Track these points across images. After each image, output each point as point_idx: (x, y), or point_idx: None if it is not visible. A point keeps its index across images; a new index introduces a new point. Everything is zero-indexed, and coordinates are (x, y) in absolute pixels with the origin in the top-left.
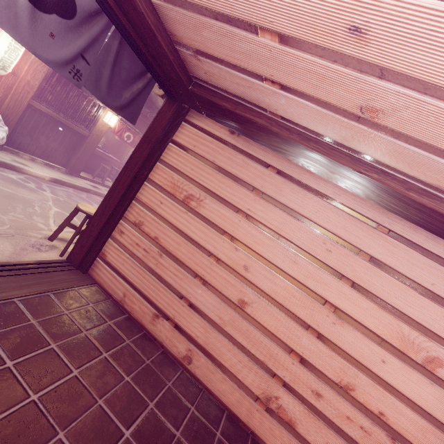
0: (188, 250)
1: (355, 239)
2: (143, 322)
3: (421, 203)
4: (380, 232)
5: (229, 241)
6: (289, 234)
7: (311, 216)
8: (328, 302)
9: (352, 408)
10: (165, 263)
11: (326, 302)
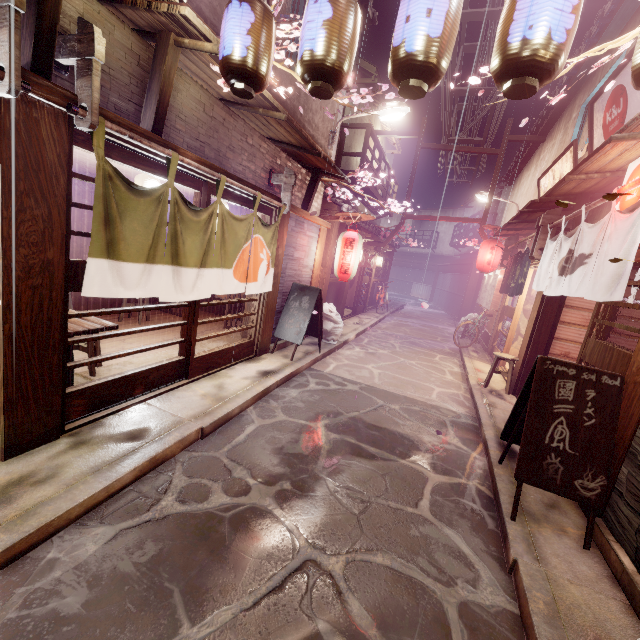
0: None
1: None
2: None
3: None
4: None
5: None
6: None
7: None
8: None
9: None
10: None
11: None
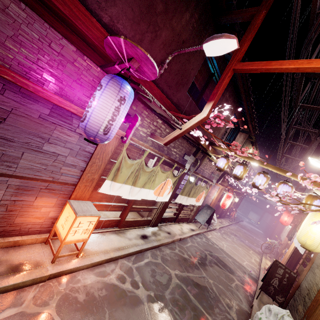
0: None
1: None
2: None
3: None
4: None
5: None
6: None
7: None
8: None
9: None
10: None
11: None
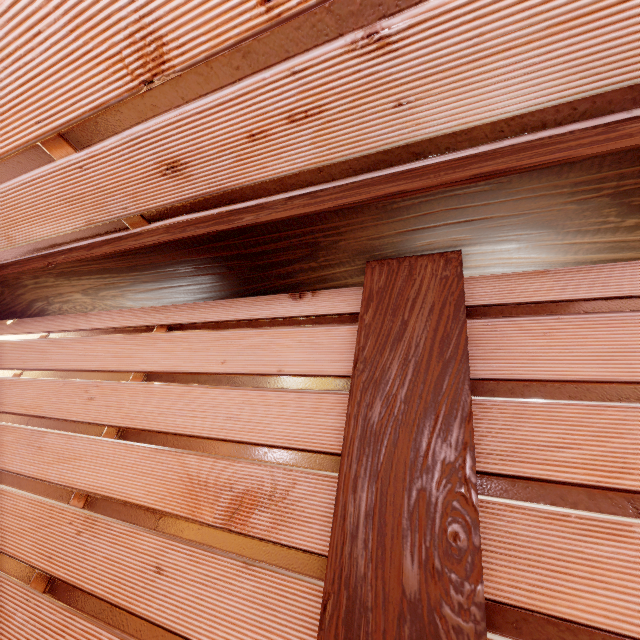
0: None
1: (126, 362)
2: None
3: (106, 255)
4: (157, 334)
5: None
6: (42, 407)
7: (75, 364)
8: (76, 490)
9: None
10: None
11: (73, 494)
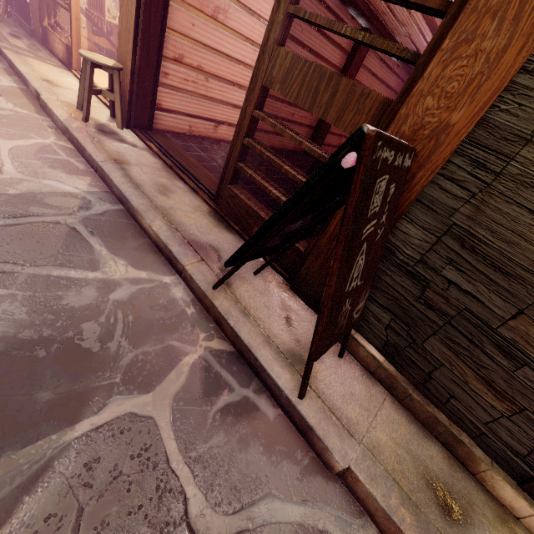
0: (226, 66)
1: None
2: (210, 136)
3: None
4: (319, 8)
5: (251, 46)
6: None
7: None
8: None
9: (299, 112)
10: (212, 86)
11: None
